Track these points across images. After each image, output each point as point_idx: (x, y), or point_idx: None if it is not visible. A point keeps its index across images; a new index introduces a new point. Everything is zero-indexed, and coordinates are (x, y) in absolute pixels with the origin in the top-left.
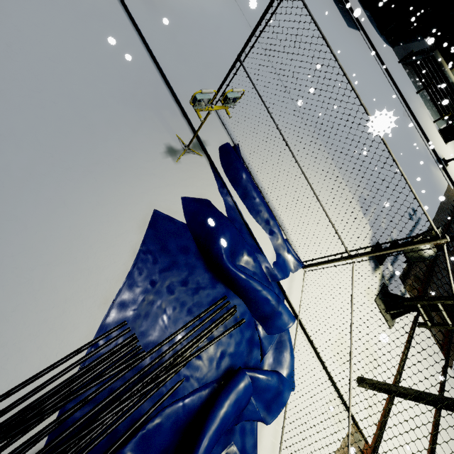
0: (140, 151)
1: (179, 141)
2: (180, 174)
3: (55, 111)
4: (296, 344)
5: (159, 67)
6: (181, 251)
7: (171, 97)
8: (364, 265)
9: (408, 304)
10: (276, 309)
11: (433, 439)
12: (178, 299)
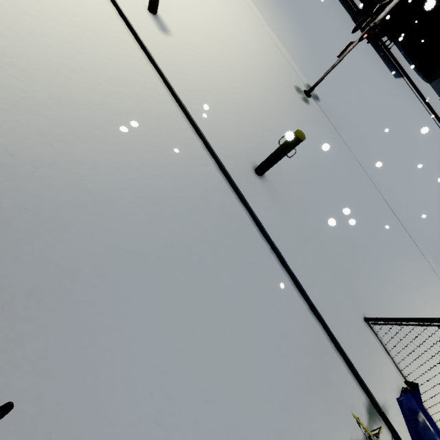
0: None
1: (356, 423)
2: None
3: None
4: None
5: (308, 299)
6: None
7: (326, 339)
8: None
9: None
10: None
11: None
12: None
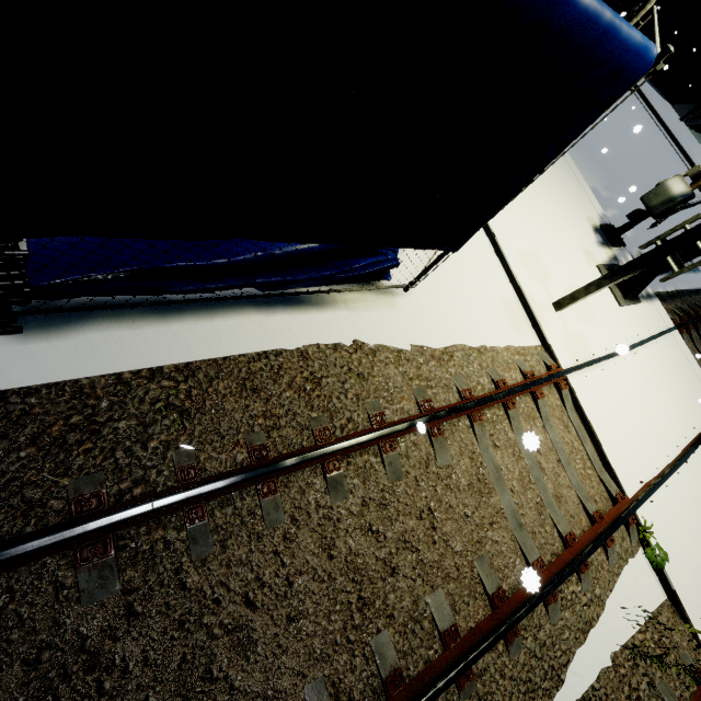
0: None
1: None
2: None
3: None
4: None
5: None
6: None
7: None
8: (586, 230)
9: None
10: None
11: (683, 454)
12: None
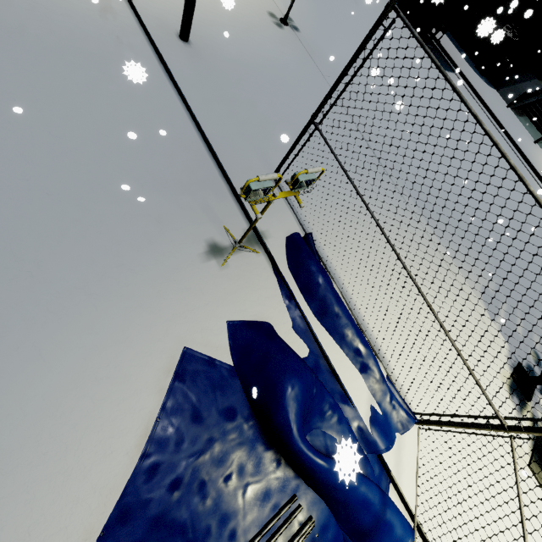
0: (168, 255)
1: (226, 234)
2: (227, 284)
3: (47, 205)
4: None
5: (204, 133)
6: (224, 416)
7: (218, 172)
8: (505, 404)
9: None
10: (381, 519)
11: None
12: (215, 512)
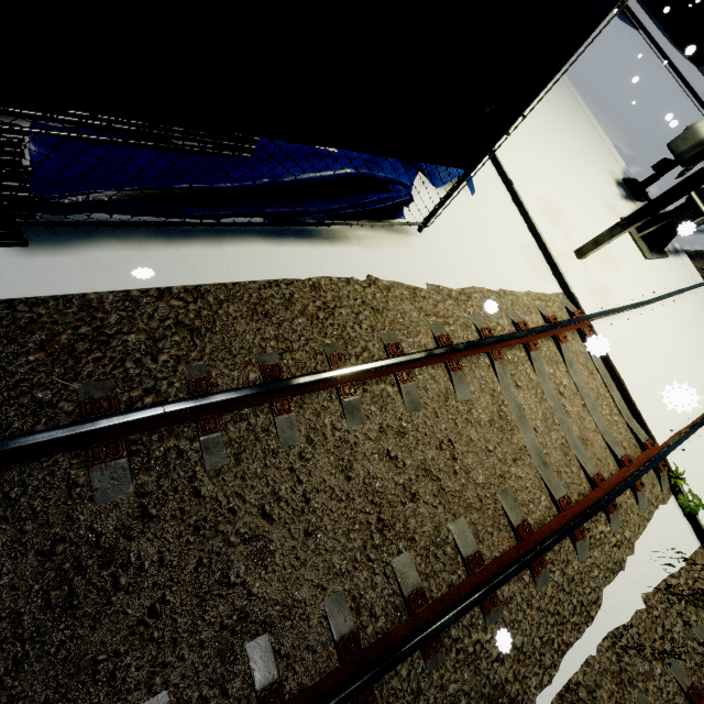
0: None
1: None
2: None
3: None
4: (483, 170)
5: None
6: None
7: None
8: (608, 183)
9: (676, 210)
10: None
11: None
12: None
